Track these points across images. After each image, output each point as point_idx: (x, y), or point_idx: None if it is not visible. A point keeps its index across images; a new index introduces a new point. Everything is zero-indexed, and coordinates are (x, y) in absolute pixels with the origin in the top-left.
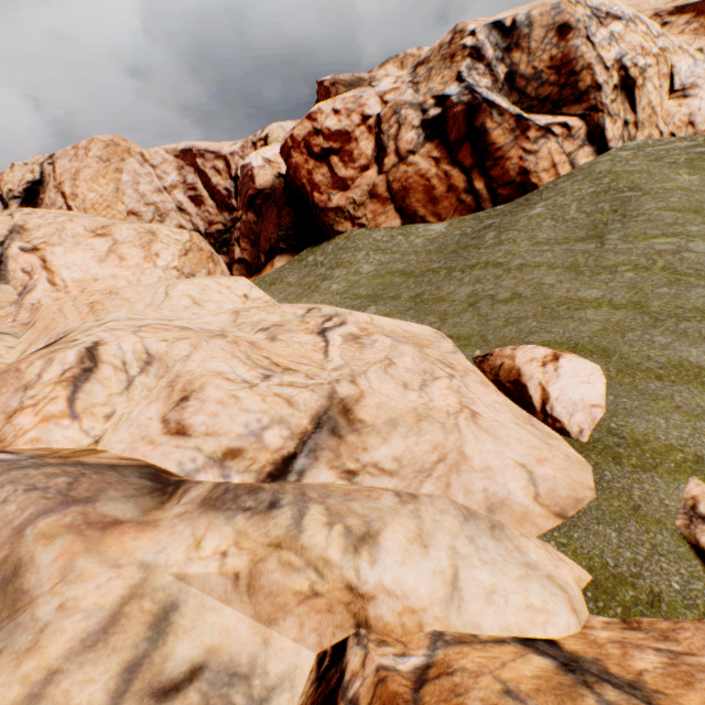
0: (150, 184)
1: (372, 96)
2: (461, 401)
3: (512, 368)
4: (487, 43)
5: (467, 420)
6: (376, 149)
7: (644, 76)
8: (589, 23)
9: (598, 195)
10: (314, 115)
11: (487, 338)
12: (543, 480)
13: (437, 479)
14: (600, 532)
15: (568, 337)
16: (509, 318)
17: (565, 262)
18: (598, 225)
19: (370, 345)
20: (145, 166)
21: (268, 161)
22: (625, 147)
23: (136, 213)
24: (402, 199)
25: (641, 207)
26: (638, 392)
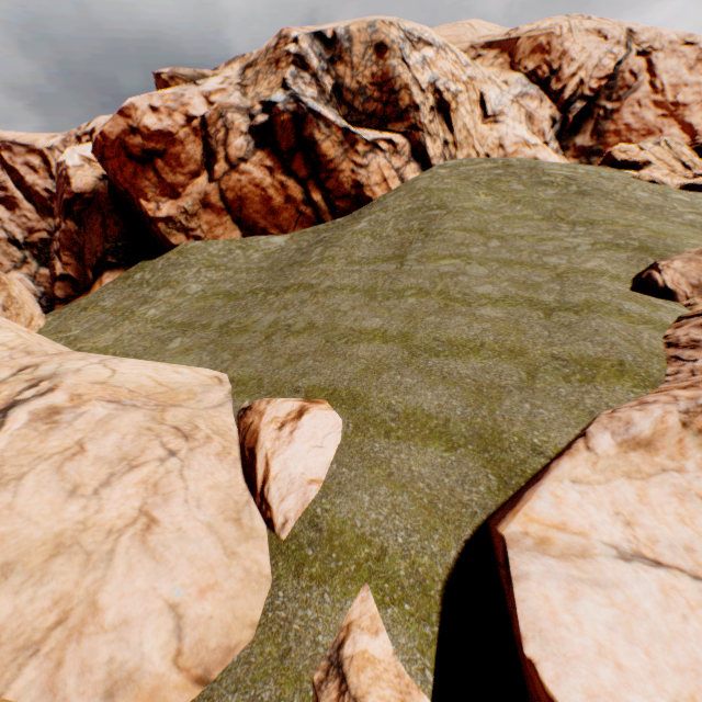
0: None
1: (196, 95)
2: (144, 504)
3: (255, 430)
4: (311, 52)
5: (134, 538)
6: (205, 154)
7: (457, 101)
8: (404, 45)
9: (414, 212)
10: (127, 110)
11: (263, 382)
12: (193, 627)
13: (47, 657)
14: None
15: (332, 381)
16: (293, 355)
17: (367, 285)
18: (405, 243)
19: (68, 423)
20: None
21: (88, 160)
22: (445, 165)
23: None
24: (240, 210)
25: (442, 226)
26: (361, 457)
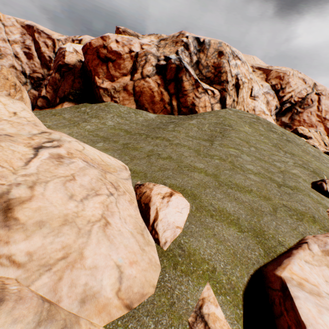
0: None
1: (137, 43)
2: (103, 213)
3: (148, 196)
4: (192, 44)
5: (100, 228)
6: (132, 68)
7: (243, 85)
8: (230, 56)
9: (217, 124)
10: (105, 37)
11: (147, 175)
12: (127, 279)
13: (54, 273)
14: (146, 324)
15: (182, 184)
16: (161, 168)
17: (195, 148)
18: (213, 136)
19: (67, 164)
20: None
21: (76, 51)
22: (231, 109)
23: None
24: (139, 96)
25: (230, 134)
26: (200, 223)
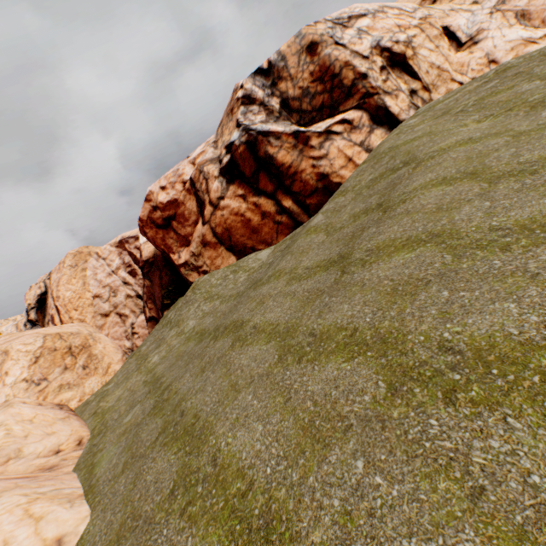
0: (103, 272)
1: (186, 165)
2: None
3: None
4: (255, 88)
5: None
6: (198, 204)
7: (413, 46)
8: (333, 32)
9: (375, 182)
10: (148, 196)
11: None
12: None
13: None
14: None
15: None
16: (130, 515)
17: (289, 321)
18: (356, 232)
19: None
20: (100, 260)
21: None
22: (417, 113)
23: (98, 295)
24: (229, 239)
25: (408, 188)
26: None
